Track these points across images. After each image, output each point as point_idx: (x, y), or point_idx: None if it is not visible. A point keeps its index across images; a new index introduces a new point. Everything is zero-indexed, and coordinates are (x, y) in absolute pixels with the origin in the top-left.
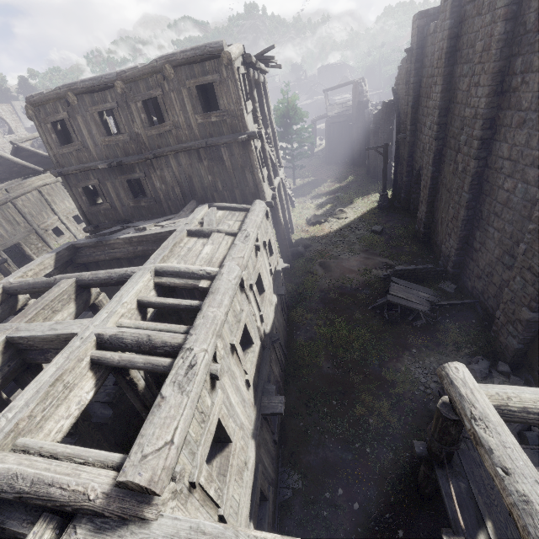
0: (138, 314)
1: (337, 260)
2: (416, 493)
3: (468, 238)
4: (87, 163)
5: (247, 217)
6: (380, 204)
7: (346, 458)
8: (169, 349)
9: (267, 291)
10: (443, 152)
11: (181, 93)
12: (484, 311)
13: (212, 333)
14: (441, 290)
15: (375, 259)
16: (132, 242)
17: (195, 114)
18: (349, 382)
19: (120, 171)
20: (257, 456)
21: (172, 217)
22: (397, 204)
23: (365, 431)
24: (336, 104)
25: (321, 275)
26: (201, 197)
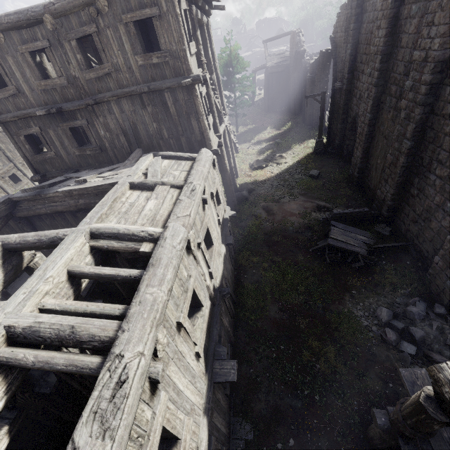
0: (69, 287)
1: (278, 204)
2: (365, 443)
3: (405, 184)
4: (25, 110)
5: (193, 168)
6: (316, 149)
7: (296, 406)
8: (98, 345)
9: (216, 244)
10: (382, 99)
11: (118, 29)
12: (418, 253)
13: (151, 324)
14: (377, 233)
15: (313, 202)
16: (73, 196)
17: (135, 54)
18: (295, 326)
19: (61, 118)
20: (209, 426)
21: (116, 167)
22: (332, 149)
23: (313, 377)
24: (274, 55)
25: (264, 218)
26: (147, 145)
